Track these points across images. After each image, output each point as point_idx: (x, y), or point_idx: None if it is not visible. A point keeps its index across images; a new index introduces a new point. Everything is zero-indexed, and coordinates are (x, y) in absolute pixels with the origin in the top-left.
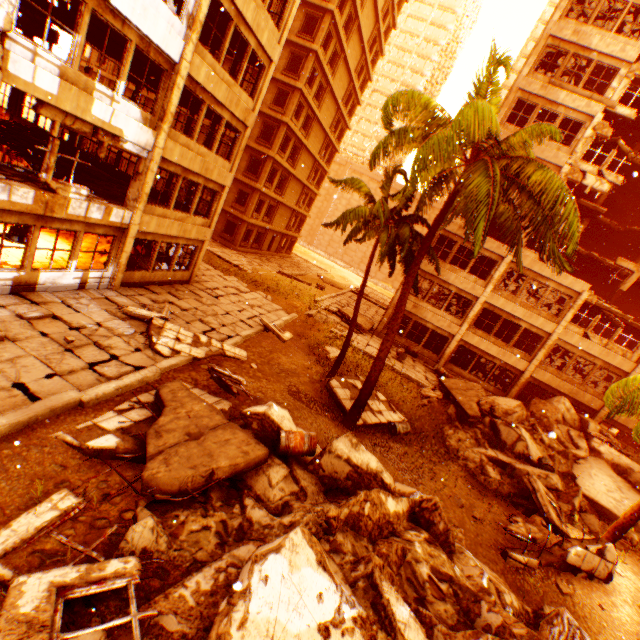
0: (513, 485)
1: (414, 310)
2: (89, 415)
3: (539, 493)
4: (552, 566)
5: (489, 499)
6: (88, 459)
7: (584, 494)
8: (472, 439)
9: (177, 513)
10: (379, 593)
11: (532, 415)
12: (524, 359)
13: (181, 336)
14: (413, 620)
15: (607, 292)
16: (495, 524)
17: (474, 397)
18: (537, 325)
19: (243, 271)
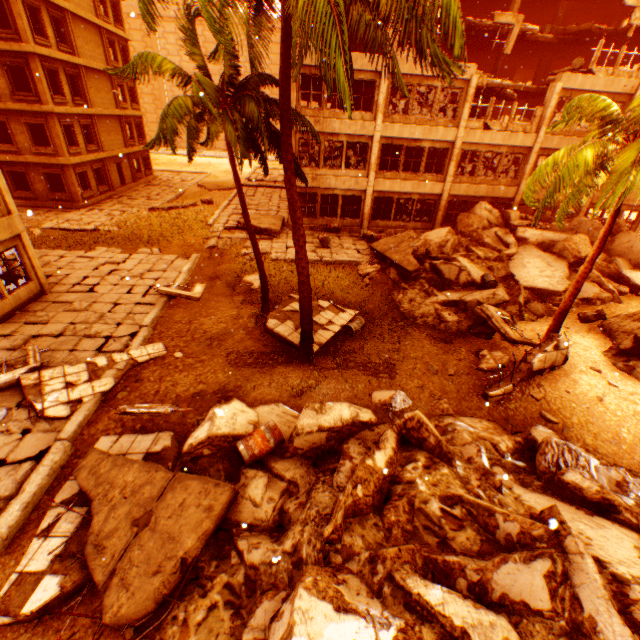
0: (469, 318)
1: (315, 183)
2: (8, 566)
3: (494, 319)
4: (523, 380)
5: (455, 344)
6: (37, 624)
7: (524, 287)
8: (421, 293)
9: (173, 614)
10: (408, 592)
11: (463, 235)
12: (438, 181)
13: (71, 378)
14: (448, 594)
15: (490, 59)
16: (468, 370)
17: (408, 249)
18: (439, 139)
19: (107, 233)
